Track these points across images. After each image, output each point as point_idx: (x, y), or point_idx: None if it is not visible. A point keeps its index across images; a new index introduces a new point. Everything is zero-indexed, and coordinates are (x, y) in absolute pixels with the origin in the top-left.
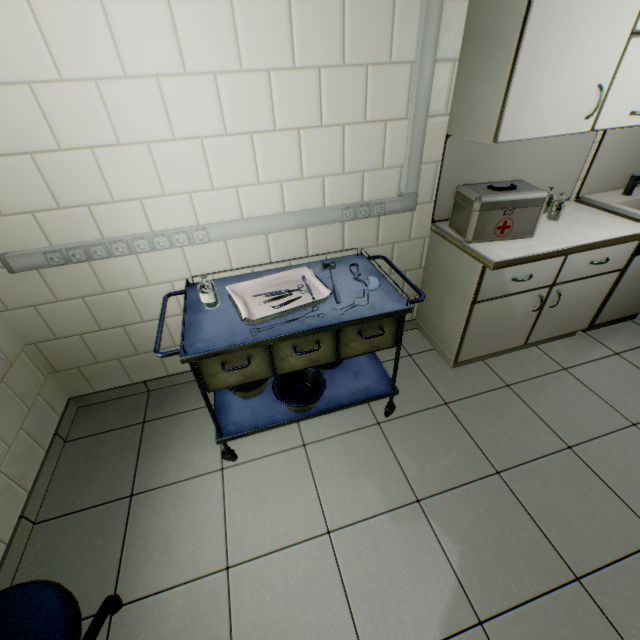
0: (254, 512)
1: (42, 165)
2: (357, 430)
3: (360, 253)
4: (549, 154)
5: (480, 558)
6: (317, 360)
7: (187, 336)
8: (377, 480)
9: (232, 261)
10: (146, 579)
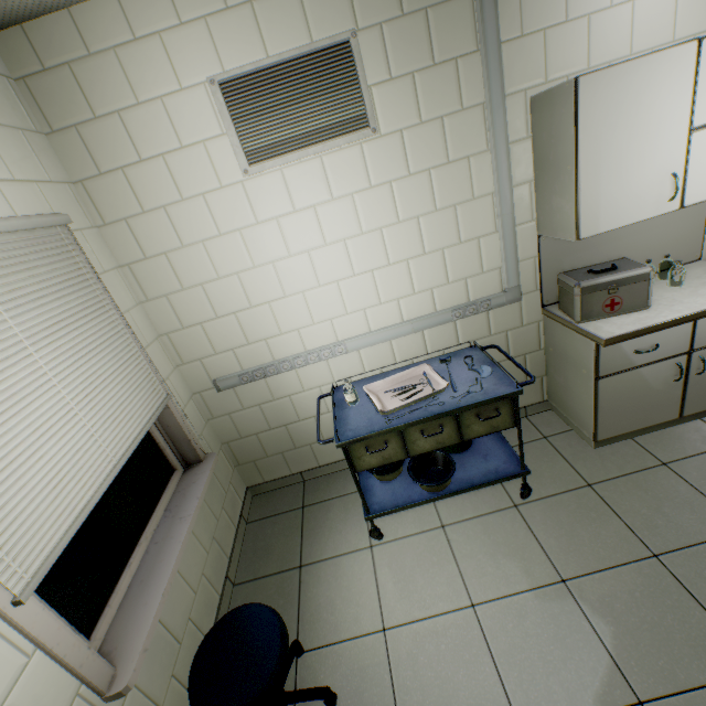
0: (402, 584)
1: (240, 319)
2: (494, 512)
3: (473, 345)
4: (656, 225)
5: (637, 640)
6: (443, 442)
7: (338, 427)
8: (518, 560)
9: (364, 365)
10: (319, 633)
